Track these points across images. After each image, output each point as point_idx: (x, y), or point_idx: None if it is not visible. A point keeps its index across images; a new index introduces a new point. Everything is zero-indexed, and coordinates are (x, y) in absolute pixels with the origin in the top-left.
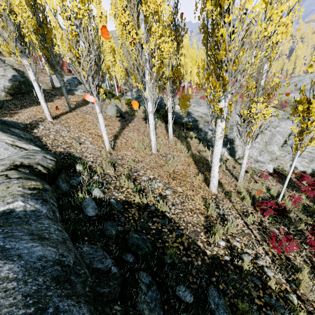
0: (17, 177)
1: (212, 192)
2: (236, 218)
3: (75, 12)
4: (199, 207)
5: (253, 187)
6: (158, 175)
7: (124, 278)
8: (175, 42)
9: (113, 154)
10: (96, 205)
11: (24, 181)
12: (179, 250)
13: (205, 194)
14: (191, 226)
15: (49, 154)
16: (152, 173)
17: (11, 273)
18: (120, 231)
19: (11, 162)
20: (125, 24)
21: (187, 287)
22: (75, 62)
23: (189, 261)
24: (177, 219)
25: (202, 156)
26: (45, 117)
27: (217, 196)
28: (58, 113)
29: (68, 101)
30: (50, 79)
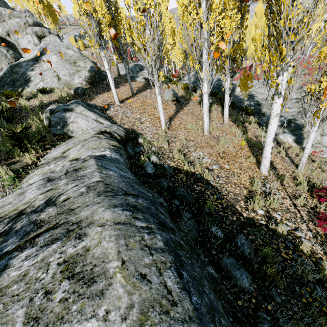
0: (105, 138)
1: (262, 174)
2: (284, 198)
3: (143, 3)
4: (243, 183)
5: (317, 177)
6: (207, 153)
7: (172, 211)
8: (239, 14)
9: (168, 133)
10: (153, 167)
11: (109, 141)
12: (218, 207)
13: (253, 174)
14: (232, 194)
15: (121, 127)
16: (202, 151)
17: (114, 174)
18: (170, 186)
19: (99, 129)
20: (187, 5)
21: (219, 229)
22: (142, 49)
23: (225, 215)
24: (220, 187)
25: (258, 140)
26: (114, 102)
27: (267, 177)
28: (124, 98)
29: (131, 87)
30: (117, 68)
